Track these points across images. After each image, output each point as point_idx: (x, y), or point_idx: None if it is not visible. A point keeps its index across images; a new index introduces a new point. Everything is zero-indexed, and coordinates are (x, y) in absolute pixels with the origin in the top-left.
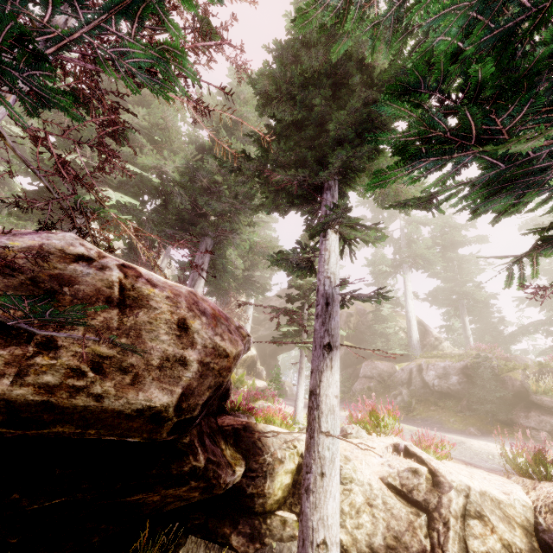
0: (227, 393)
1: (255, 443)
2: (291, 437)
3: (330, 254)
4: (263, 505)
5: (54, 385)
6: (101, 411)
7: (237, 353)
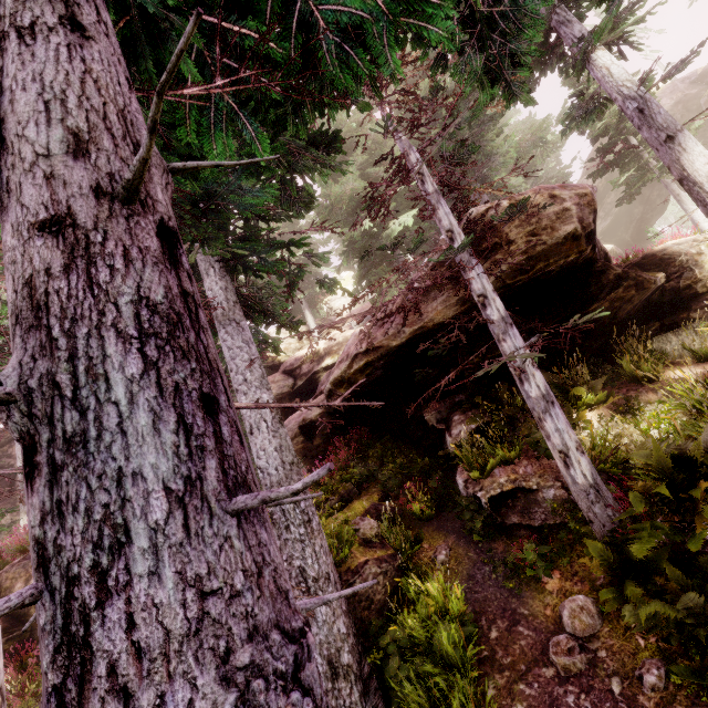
0: (607, 257)
1: (661, 259)
2: (699, 237)
3: (609, 72)
4: (705, 286)
5: (525, 250)
6: (549, 248)
7: (590, 192)
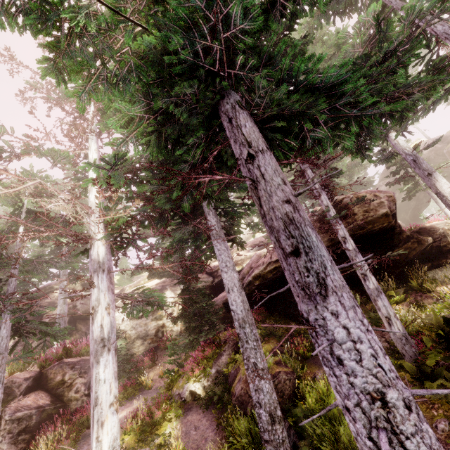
0: (400, 226)
1: (429, 230)
2: (448, 221)
3: (398, 143)
4: None
5: (362, 218)
6: (374, 219)
7: (393, 195)
